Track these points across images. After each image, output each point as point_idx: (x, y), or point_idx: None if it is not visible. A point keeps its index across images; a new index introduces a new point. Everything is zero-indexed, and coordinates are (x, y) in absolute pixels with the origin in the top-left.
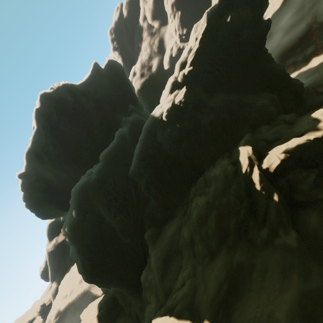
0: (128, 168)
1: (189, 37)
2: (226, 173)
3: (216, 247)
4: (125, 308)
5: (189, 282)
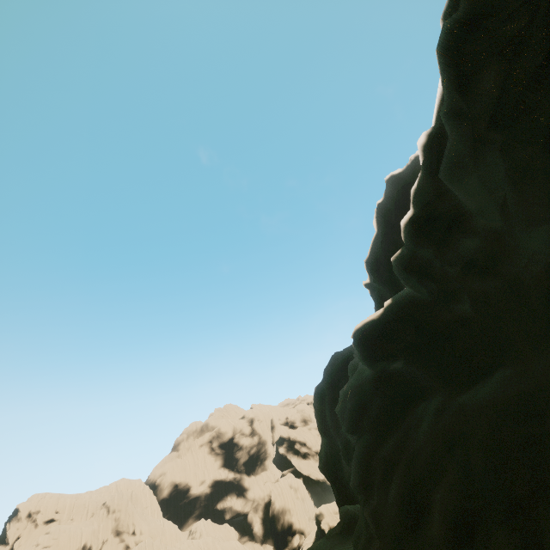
0: None
1: None
2: None
3: None
4: None
5: None
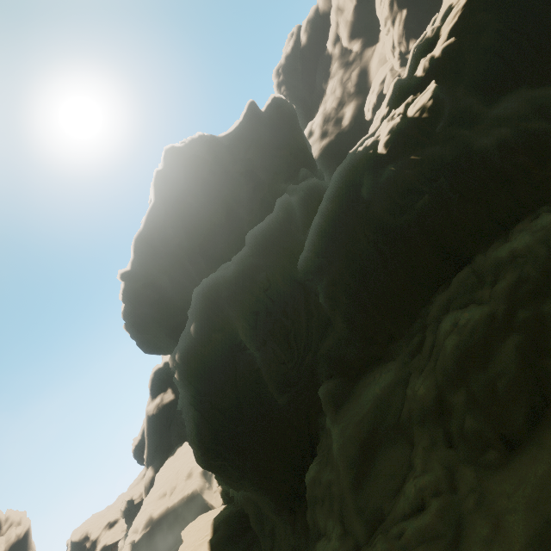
0: (295, 261)
1: None
2: None
3: (526, 426)
4: (263, 541)
5: (438, 503)
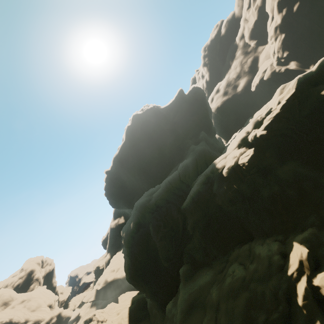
0: (183, 200)
1: (290, 60)
2: (271, 261)
3: None
4: (151, 317)
5: None
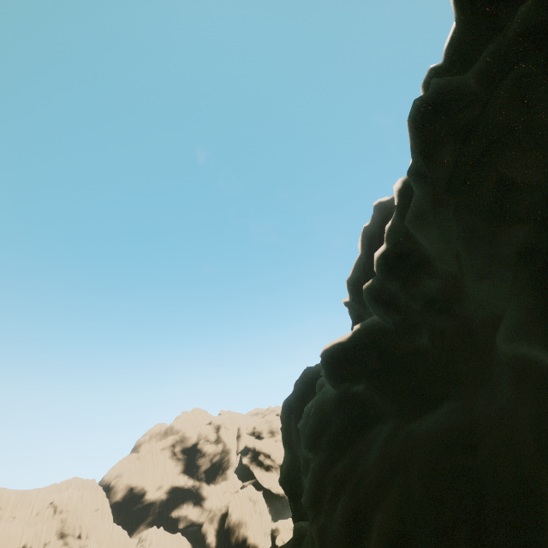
0: None
1: None
2: None
3: None
4: None
5: None
